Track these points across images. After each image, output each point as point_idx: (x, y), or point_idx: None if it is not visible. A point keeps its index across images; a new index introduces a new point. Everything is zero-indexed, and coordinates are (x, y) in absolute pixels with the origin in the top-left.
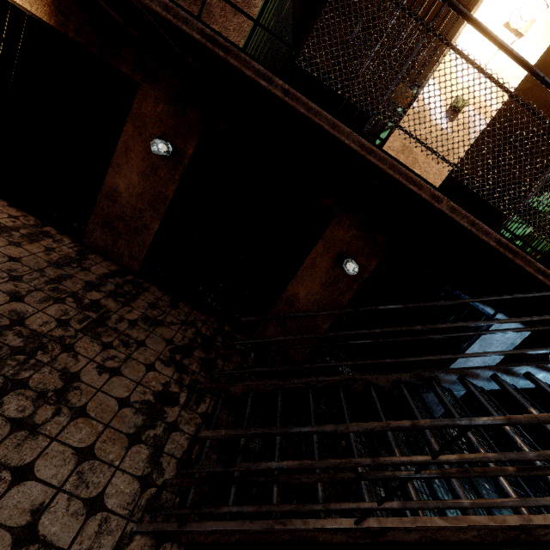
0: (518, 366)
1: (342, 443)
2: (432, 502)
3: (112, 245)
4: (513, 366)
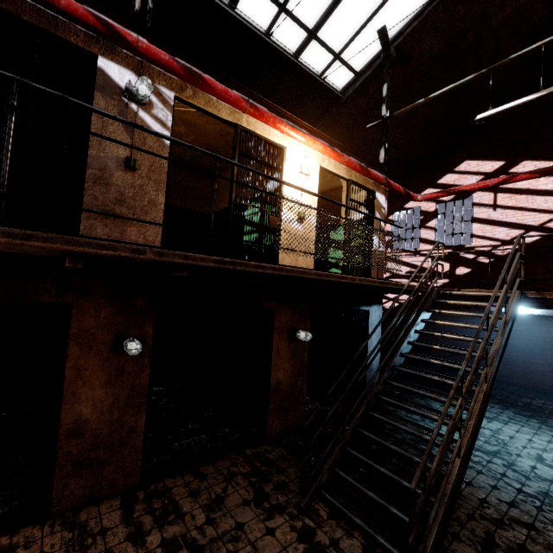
0: (411, 330)
1: (374, 447)
2: (468, 416)
3: (96, 483)
4: (410, 332)
